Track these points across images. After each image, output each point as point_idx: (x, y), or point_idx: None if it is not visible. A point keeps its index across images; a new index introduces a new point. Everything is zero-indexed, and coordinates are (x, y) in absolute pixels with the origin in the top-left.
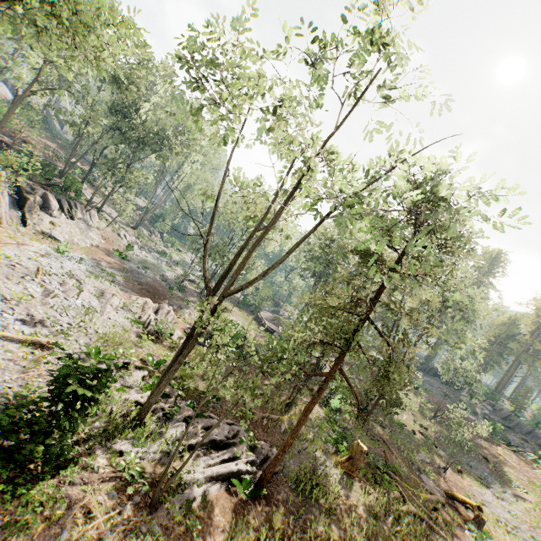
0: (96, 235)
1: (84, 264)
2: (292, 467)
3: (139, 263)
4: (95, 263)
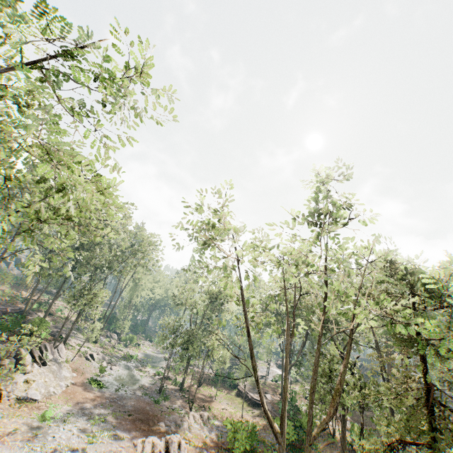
0: (67, 370)
1: (71, 420)
2: None
3: (114, 383)
4: (79, 411)
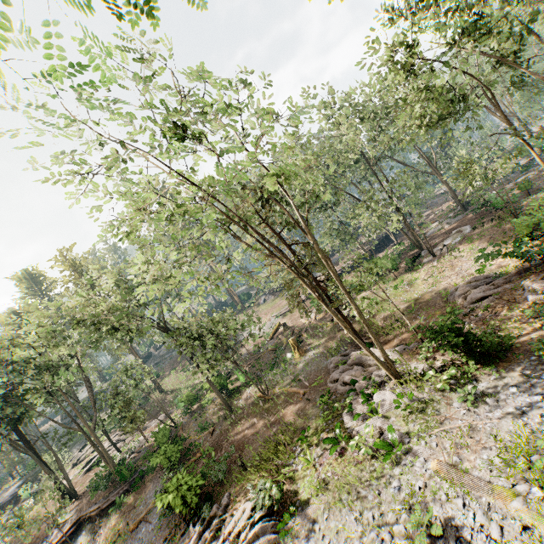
0: None
1: None
2: (329, 360)
3: None
4: None
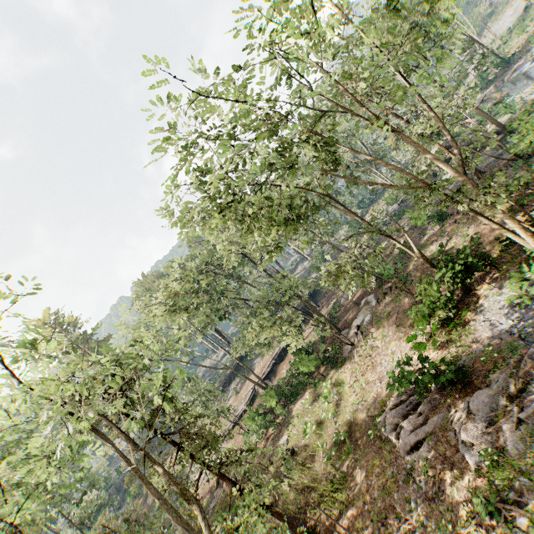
0: None
1: None
2: None
3: None
4: None
